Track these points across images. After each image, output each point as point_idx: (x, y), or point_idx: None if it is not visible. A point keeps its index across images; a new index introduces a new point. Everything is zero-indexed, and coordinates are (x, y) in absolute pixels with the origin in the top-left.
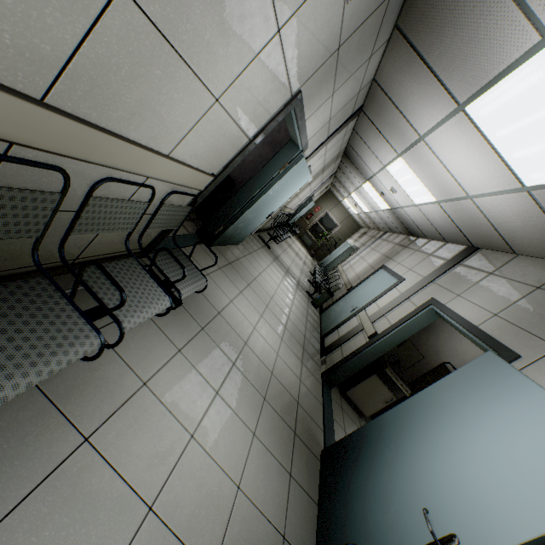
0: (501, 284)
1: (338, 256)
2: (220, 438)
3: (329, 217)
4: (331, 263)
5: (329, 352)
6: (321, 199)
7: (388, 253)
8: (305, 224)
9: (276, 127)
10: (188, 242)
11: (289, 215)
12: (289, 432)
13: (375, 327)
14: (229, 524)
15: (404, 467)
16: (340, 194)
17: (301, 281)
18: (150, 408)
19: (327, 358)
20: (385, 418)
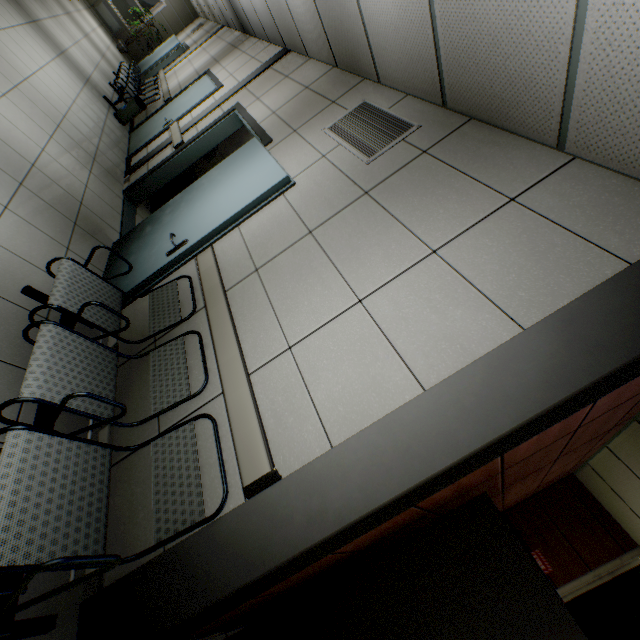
0: (288, 87)
1: (162, 59)
2: None
3: None
4: (153, 69)
5: (134, 171)
6: None
7: (218, 55)
8: None
9: None
10: None
11: None
12: (66, 221)
13: (184, 138)
14: None
15: (173, 224)
16: None
17: (96, 81)
18: None
19: (132, 177)
20: (170, 203)
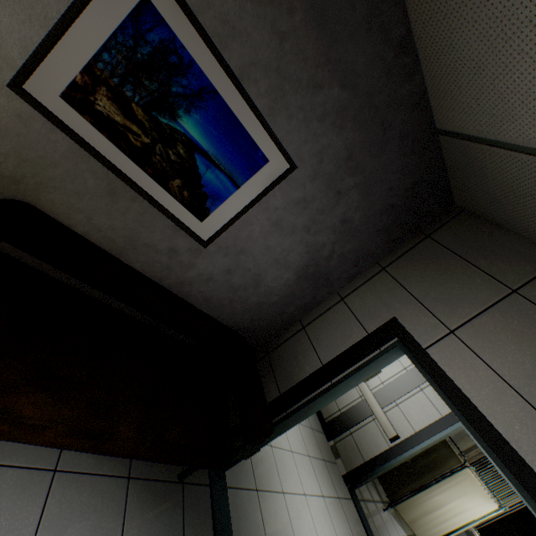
0: None
1: None
2: None
3: None
4: None
5: (337, 436)
6: None
7: None
8: None
9: (326, 252)
10: (227, 533)
11: None
12: None
13: (389, 419)
14: None
15: None
16: None
17: None
18: None
19: (338, 446)
20: None
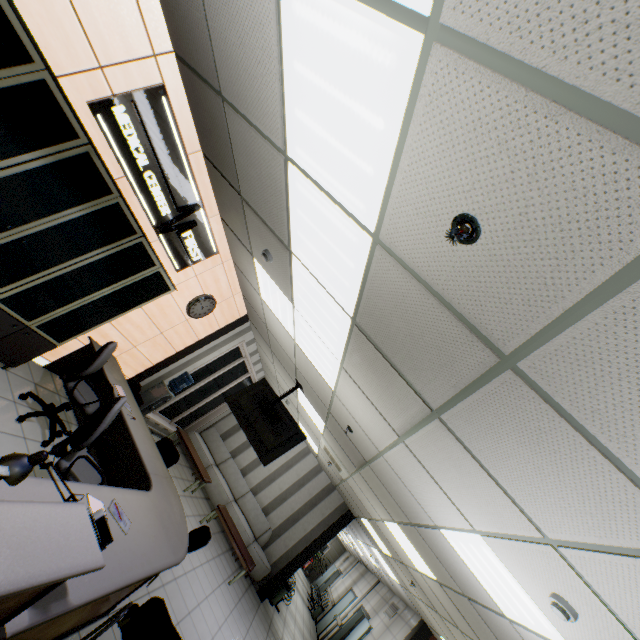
0: (377, 596)
1: (328, 578)
2: (298, 636)
3: None
4: (323, 584)
5: (322, 639)
6: None
7: (356, 579)
8: None
9: None
10: None
11: None
12: None
13: (342, 621)
14: None
15: None
16: None
17: (304, 598)
18: (288, 620)
19: None
20: None
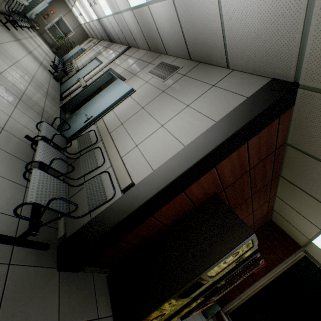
0: (131, 60)
1: (73, 55)
2: None
3: (64, 22)
4: (69, 59)
5: (64, 99)
6: (55, 3)
7: (100, 51)
8: (44, 23)
9: None
10: None
11: (26, 9)
12: (38, 115)
13: (87, 84)
14: (8, 122)
15: (85, 113)
16: (69, 2)
17: (45, 64)
18: None
19: (63, 101)
20: (83, 107)
